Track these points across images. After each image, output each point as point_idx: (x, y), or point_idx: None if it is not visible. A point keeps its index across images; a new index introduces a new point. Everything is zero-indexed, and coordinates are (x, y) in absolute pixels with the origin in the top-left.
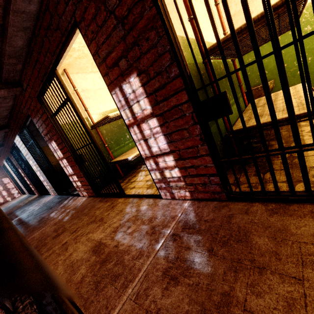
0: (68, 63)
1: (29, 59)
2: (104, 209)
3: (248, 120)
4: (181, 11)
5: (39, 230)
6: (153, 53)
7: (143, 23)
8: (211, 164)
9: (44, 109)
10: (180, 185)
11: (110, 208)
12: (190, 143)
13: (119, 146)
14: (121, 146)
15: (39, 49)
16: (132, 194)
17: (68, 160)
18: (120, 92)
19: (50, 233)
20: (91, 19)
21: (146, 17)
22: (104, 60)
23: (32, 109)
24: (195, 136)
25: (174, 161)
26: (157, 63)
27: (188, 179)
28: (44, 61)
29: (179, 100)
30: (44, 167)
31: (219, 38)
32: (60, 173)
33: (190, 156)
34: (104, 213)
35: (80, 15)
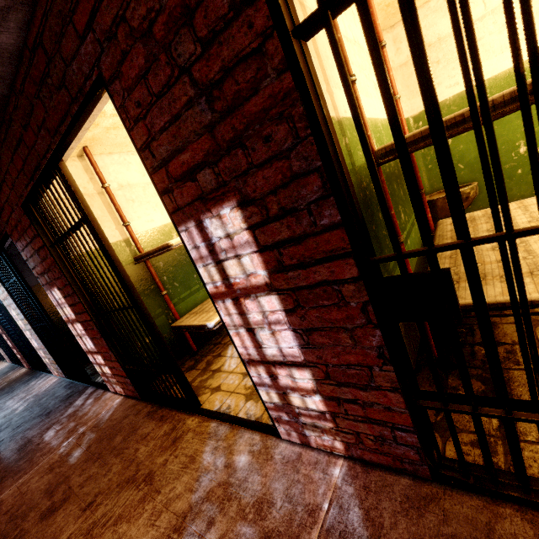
0: (93, 137)
1: (4, 134)
2: (156, 443)
3: (458, 285)
4: (326, 63)
5: (15, 482)
6: (280, 168)
7: (259, 103)
8: (400, 407)
9: (38, 229)
10: (324, 426)
11: (168, 443)
12: (355, 357)
13: (189, 291)
14: (194, 291)
15: (24, 119)
16: (215, 412)
17: (86, 327)
18: (199, 231)
19: (38, 499)
20: (136, 77)
21: (267, 93)
22: (163, 163)
23: (12, 224)
24: (367, 348)
25: (313, 381)
26: (287, 190)
27: (342, 420)
28: (36, 144)
29: (335, 273)
30: (39, 325)
31: (451, 163)
32: (73, 334)
33: (351, 381)
34: (155, 458)
35: (111, 67)
